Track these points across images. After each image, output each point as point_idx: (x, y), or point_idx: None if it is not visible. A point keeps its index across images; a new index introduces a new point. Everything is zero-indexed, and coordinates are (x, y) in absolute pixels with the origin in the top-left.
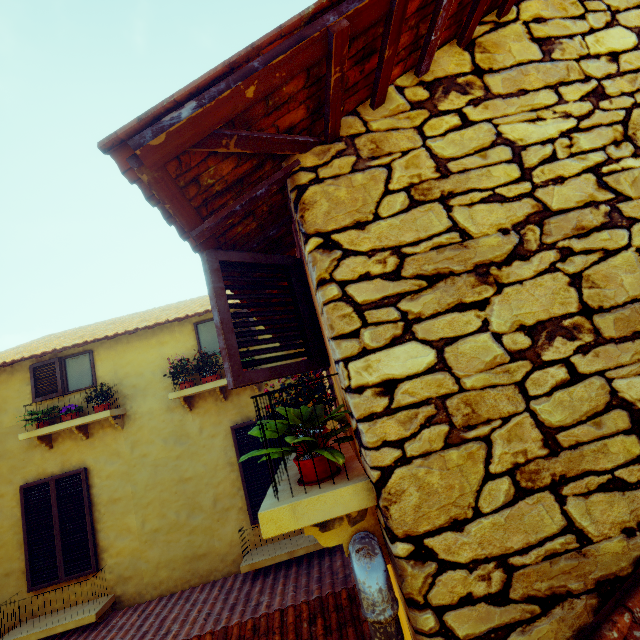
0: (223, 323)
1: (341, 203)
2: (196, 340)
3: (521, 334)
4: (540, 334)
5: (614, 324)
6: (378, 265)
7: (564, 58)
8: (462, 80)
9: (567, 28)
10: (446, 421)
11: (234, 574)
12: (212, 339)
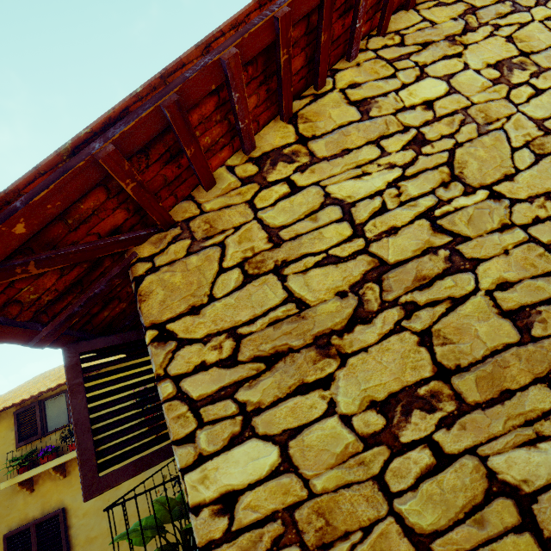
0: (77, 424)
1: (176, 289)
2: None
3: (373, 412)
4: (394, 409)
5: (477, 385)
6: (214, 351)
7: (382, 114)
8: (288, 150)
9: (381, 88)
10: (296, 541)
11: None
12: None
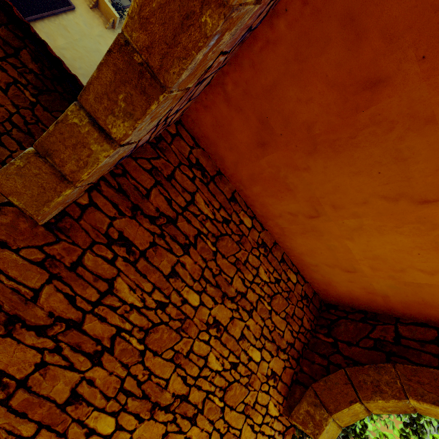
0: None
1: None
2: None
3: None
4: None
5: None
6: None
7: None
8: None
9: None
10: None
11: None
12: None
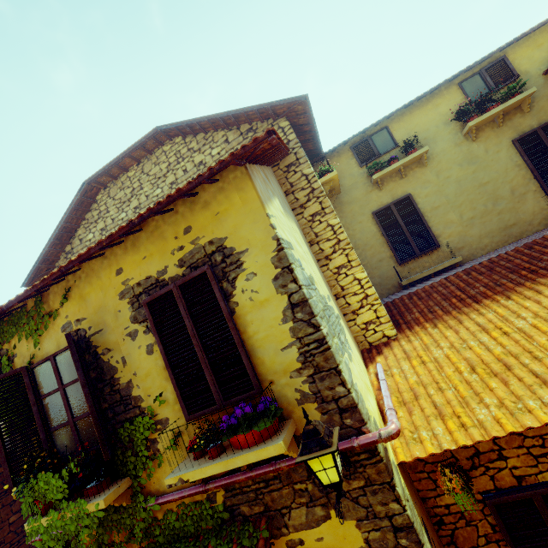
0: None
1: None
2: (463, 95)
3: None
4: None
5: None
6: None
7: None
8: None
9: None
10: None
11: (544, 229)
12: (476, 89)
